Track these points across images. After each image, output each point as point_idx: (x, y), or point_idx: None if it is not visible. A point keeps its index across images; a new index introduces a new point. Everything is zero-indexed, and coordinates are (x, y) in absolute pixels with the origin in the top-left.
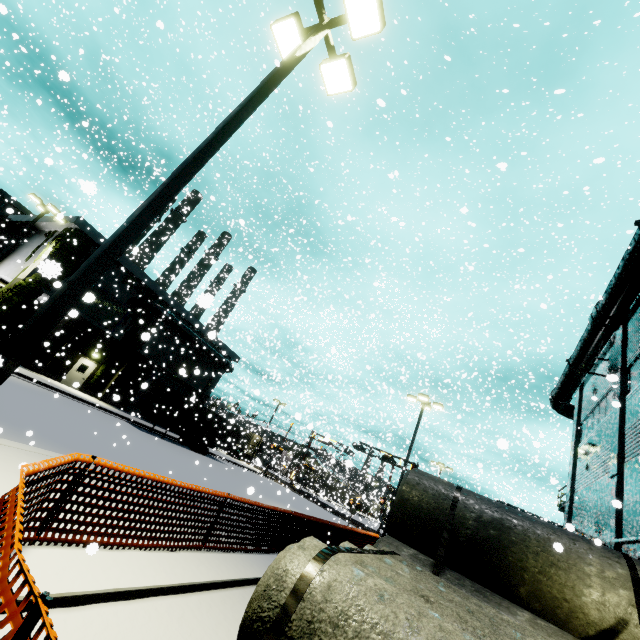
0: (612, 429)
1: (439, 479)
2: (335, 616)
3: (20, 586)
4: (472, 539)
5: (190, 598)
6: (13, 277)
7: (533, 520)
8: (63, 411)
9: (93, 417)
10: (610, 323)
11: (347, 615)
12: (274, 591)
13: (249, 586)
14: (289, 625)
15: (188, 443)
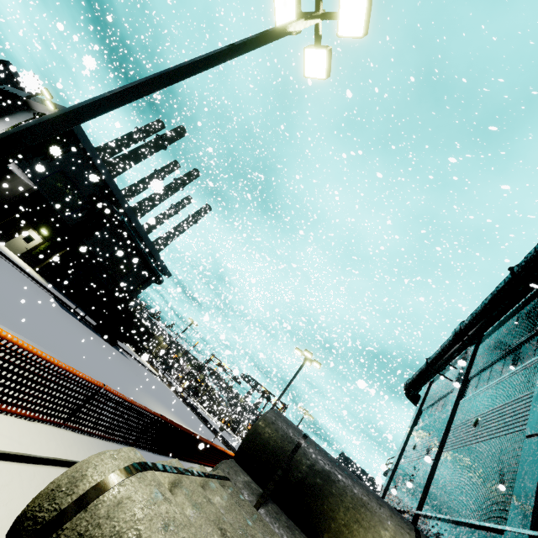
0: (442, 423)
1: (292, 424)
2: (109, 535)
3: None
4: (300, 482)
5: (26, 469)
6: None
7: (355, 480)
8: None
9: (20, 283)
10: (467, 340)
11: (121, 537)
12: (61, 493)
13: None
14: (59, 532)
15: (102, 332)
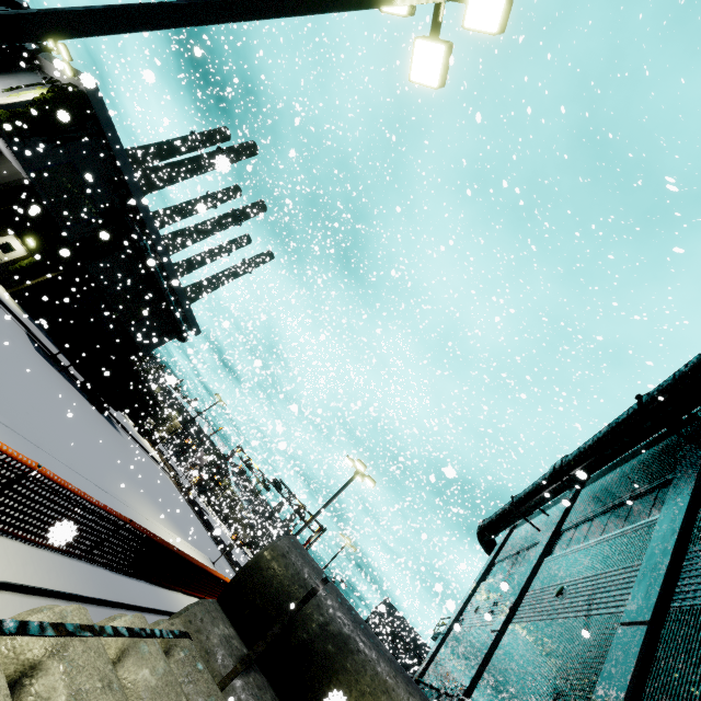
0: (517, 584)
1: (311, 561)
2: None
3: None
4: (304, 646)
5: None
6: None
7: (382, 652)
8: None
9: None
10: (567, 481)
11: None
12: None
13: None
14: None
15: (89, 392)
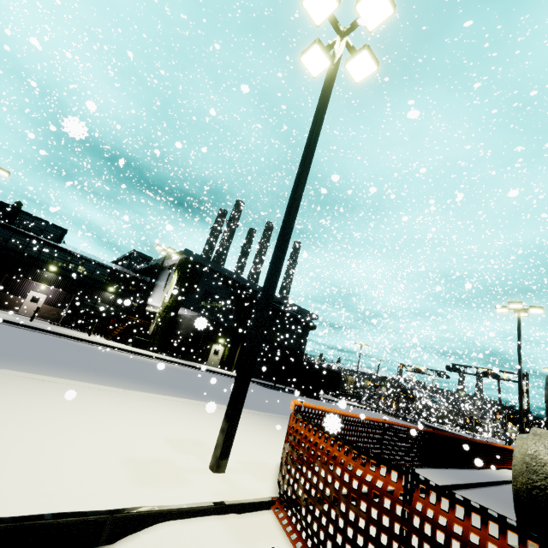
0: None
1: None
2: None
3: (376, 467)
4: None
5: None
6: (161, 302)
7: None
8: (222, 383)
9: None
10: None
11: None
12: (536, 466)
13: (431, 493)
14: None
15: (303, 392)
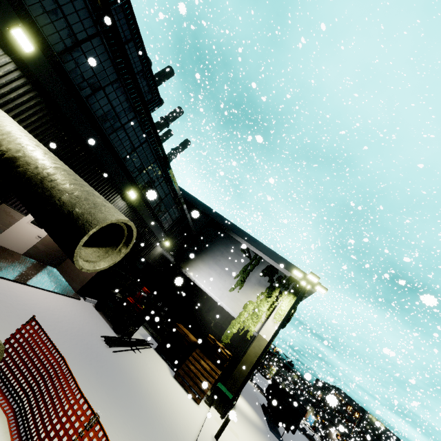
0: None
1: None
2: None
3: None
4: None
5: None
6: (233, 310)
7: None
8: None
9: None
10: None
11: None
12: None
13: None
14: None
15: (270, 415)
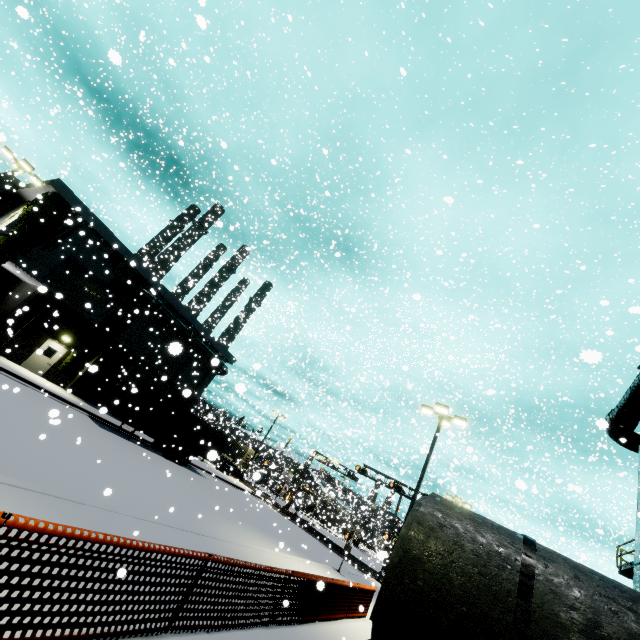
0: None
1: (484, 519)
2: None
3: None
4: None
5: None
6: None
7: None
8: None
9: (29, 402)
10: None
11: None
12: None
13: None
14: None
15: (162, 449)
